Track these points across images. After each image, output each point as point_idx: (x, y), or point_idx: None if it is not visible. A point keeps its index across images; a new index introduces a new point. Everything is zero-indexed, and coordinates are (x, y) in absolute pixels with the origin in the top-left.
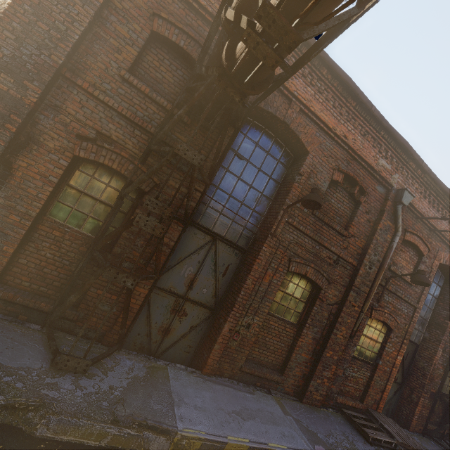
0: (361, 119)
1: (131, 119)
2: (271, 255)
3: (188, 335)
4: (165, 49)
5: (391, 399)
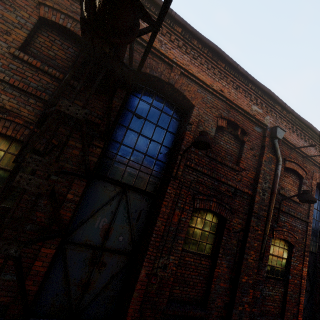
0: (231, 77)
1: (24, 90)
2: (176, 196)
3: (109, 285)
4: (55, 32)
5: (306, 307)
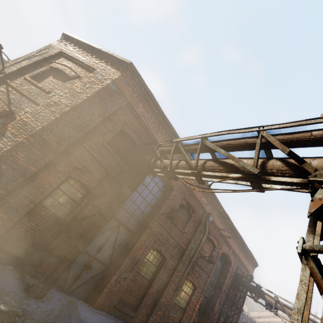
0: None
1: (101, 163)
2: (146, 238)
3: (88, 282)
4: (125, 135)
5: None
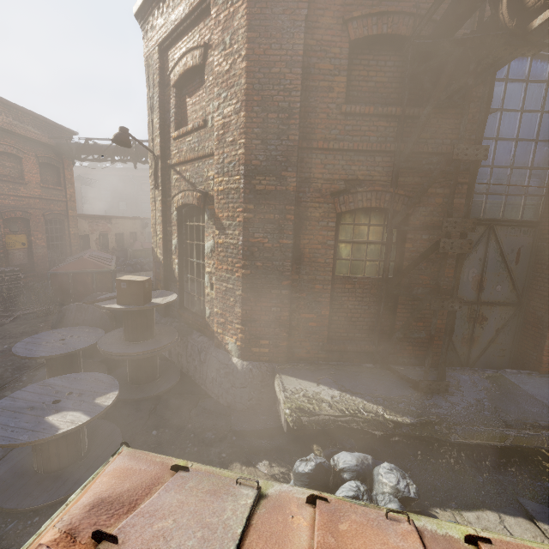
0: None
1: (368, 150)
2: None
3: (495, 339)
4: (365, 50)
5: None
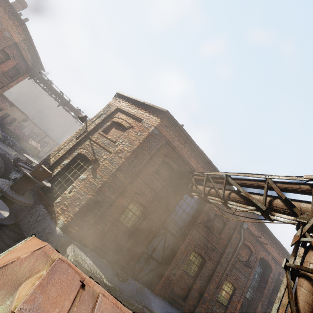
0: None
1: (151, 188)
2: (188, 243)
3: (148, 274)
4: (166, 164)
5: None
